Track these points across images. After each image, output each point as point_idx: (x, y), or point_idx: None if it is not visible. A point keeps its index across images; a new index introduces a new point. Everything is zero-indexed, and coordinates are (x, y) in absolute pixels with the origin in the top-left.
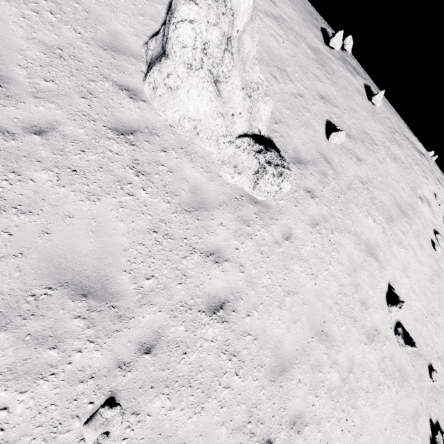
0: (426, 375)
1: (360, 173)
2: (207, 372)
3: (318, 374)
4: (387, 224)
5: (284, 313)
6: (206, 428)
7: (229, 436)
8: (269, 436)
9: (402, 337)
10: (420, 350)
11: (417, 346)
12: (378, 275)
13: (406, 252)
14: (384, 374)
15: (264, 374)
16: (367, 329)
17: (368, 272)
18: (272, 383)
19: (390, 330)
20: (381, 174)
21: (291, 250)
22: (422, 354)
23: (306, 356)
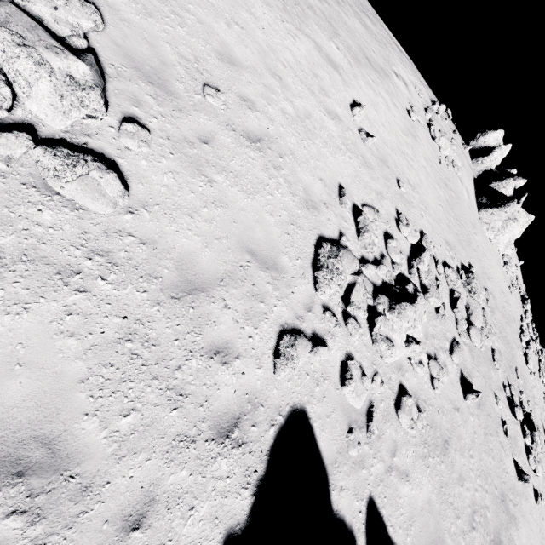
0: (394, 182)
1: (322, 8)
2: (148, 3)
3: (271, 94)
4: (353, 62)
5: (232, 33)
6: (150, 32)
7: (175, 55)
8: (218, 87)
9: (364, 134)
10: (388, 164)
11: (385, 159)
12: (341, 86)
13: (376, 96)
14: (346, 147)
15: (211, 50)
16: (327, 109)
17: (330, 77)
18: (220, 62)
19: (354, 128)
20: (347, 25)
21: (239, 1)
22: (390, 167)
23: (258, 75)
